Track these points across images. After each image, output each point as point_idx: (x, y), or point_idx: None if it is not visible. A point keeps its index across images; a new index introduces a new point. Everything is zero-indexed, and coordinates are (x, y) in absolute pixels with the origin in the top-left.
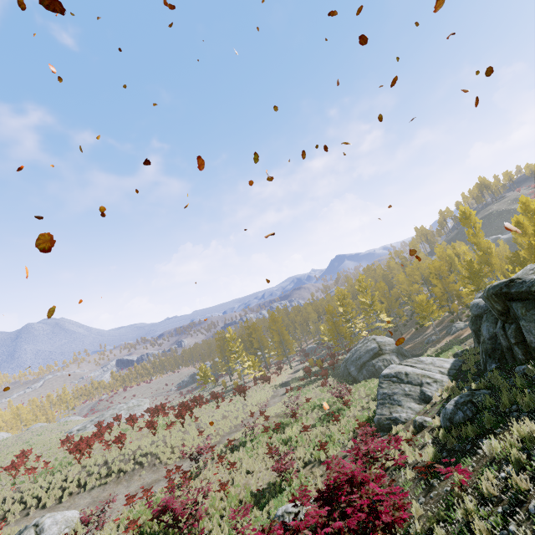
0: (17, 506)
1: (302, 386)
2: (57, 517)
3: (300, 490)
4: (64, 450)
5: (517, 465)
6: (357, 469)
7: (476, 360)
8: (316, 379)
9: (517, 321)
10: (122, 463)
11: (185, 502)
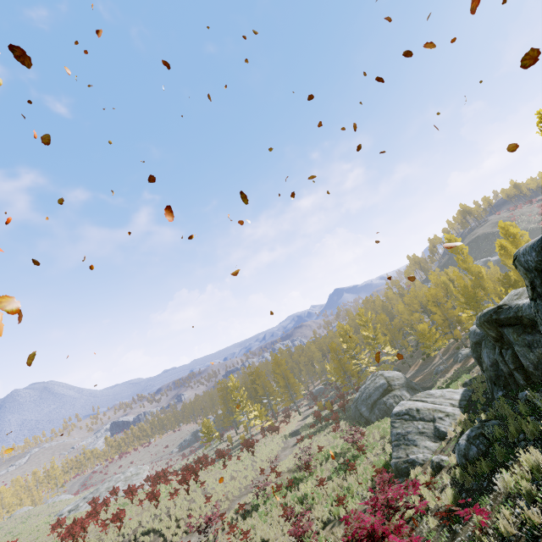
0: None
1: (313, 434)
2: None
3: None
4: (54, 538)
5: (528, 498)
6: (376, 521)
7: (484, 389)
8: (327, 425)
9: (511, 346)
10: None
11: None
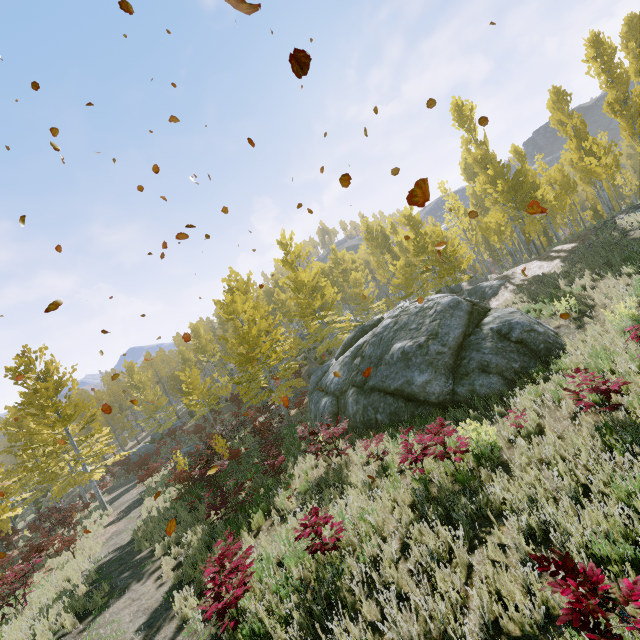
0: None
1: (238, 528)
2: None
3: None
4: None
5: None
6: None
7: None
8: (267, 482)
9: None
10: None
11: None
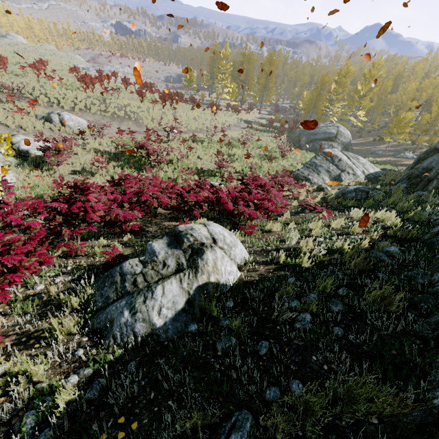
0: (44, 98)
1: (259, 130)
2: (72, 117)
3: (229, 175)
4: (73, 78)
5: None
6: (269, 183)
7: (394, 178)
8: (272, 132)
9: None
10: (116, 109)
11: (156, 150)
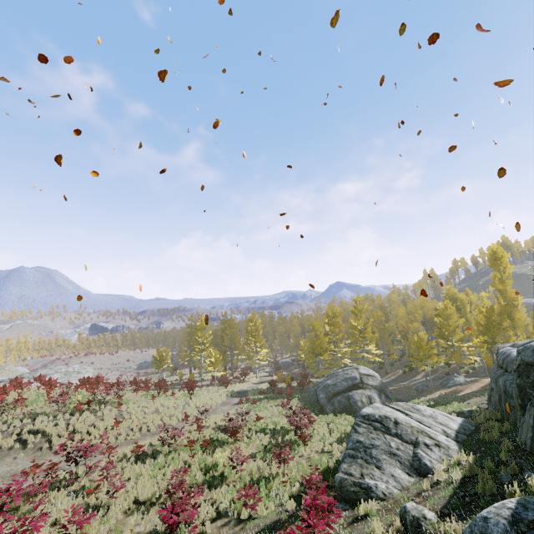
0: None
1: (260, 400)
2: None
3: None
4: None
5: None
6: None
7: (503, 430)
8: (278, 397)
9: None
10: (1, 435)
11: None
